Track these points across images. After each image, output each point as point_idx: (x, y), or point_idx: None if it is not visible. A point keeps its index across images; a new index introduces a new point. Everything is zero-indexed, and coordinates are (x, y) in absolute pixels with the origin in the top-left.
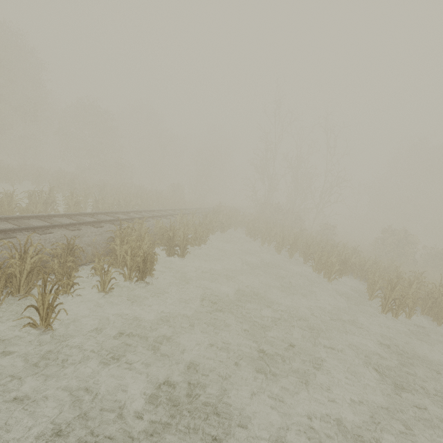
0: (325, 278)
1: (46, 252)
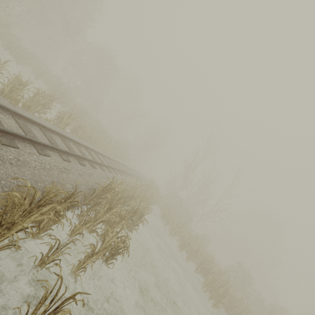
0: (209, 300)
1: (39, 185)
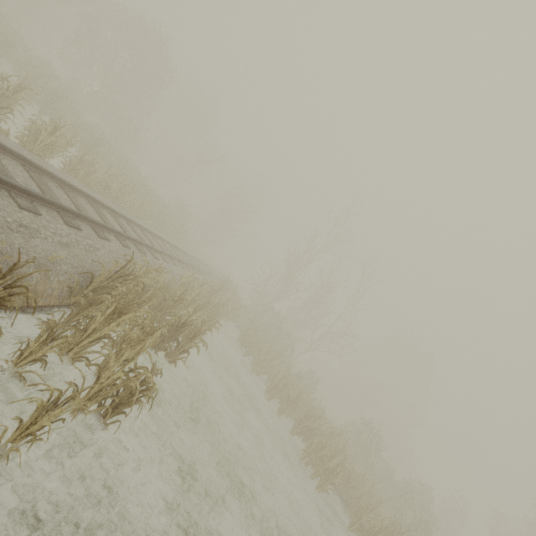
0: (312, 479)
1: None
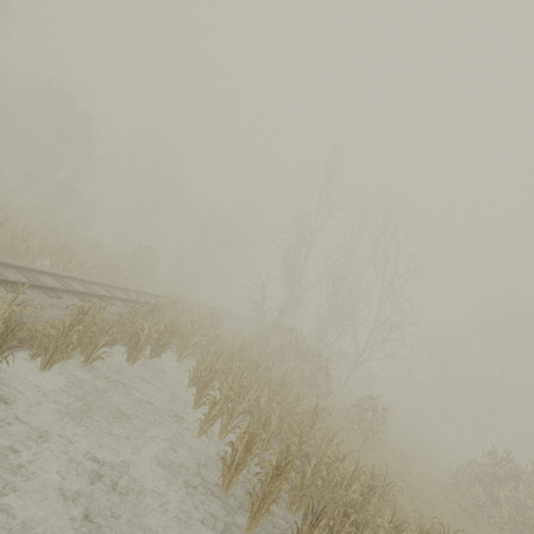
0: None
1: None
